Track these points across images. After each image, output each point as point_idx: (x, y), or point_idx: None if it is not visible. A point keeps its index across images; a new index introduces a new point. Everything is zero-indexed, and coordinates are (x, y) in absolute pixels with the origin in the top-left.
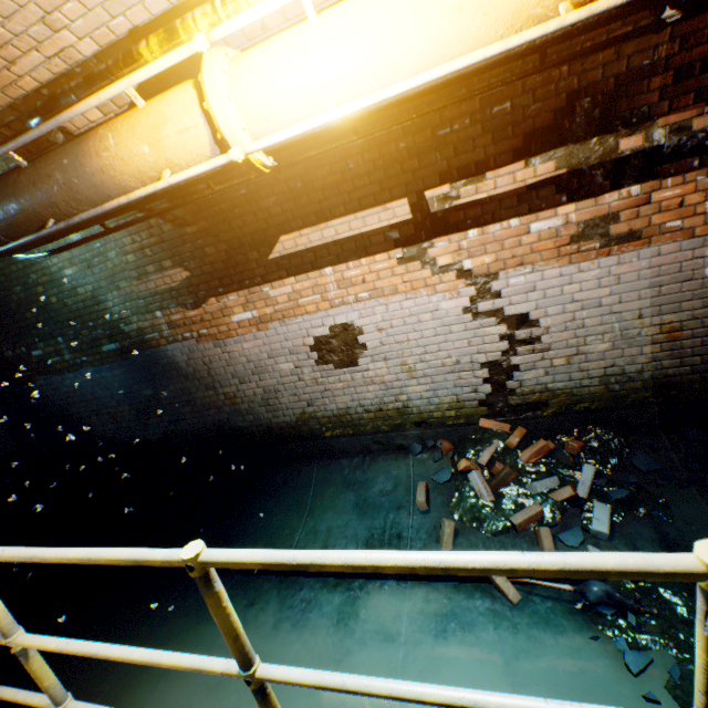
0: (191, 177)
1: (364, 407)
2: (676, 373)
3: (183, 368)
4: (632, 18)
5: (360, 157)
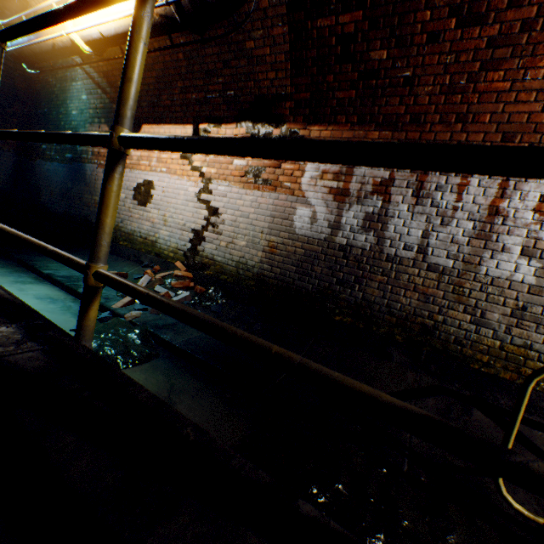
0: (53, 38)
1: (141, 234)
2: (268, 275)
3: (87, 179)
4: (275, 68)
5: (179, 96)
